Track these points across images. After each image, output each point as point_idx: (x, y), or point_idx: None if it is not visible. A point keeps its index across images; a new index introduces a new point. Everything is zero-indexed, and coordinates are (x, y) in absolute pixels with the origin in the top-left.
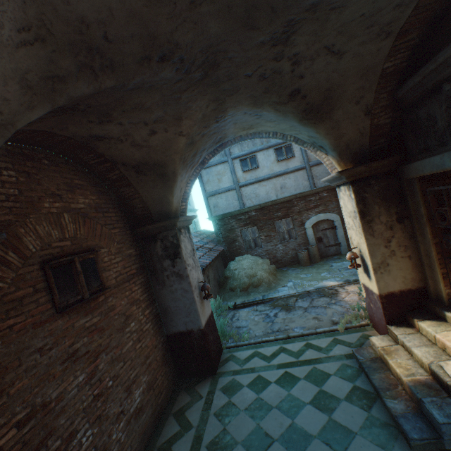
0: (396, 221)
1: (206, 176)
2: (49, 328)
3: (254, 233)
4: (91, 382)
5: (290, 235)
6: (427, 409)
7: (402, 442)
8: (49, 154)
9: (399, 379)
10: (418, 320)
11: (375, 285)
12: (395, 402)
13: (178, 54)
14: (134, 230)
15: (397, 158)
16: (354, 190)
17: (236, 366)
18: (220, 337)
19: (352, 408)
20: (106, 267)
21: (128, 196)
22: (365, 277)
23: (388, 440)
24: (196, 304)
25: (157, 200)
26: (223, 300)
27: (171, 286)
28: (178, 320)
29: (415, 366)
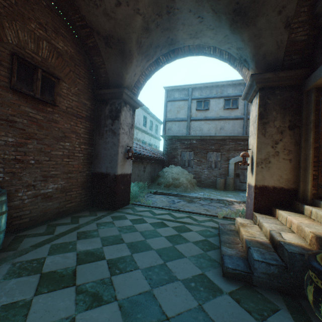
0: (287, 128)
1: (170, 106)
2: (0, 92)
3: (190, 156)
4: (18, 149)
5: (216, 165)
6: (250, 252)
7: (218, 271)
8: (49, 1)
9: (242, 240)
10: (280, 209)
11: (254, 178)
12: (229, 249)
13: None
14: (95, 91)
15: (303, 72)
16: (260, 96)
17: (131, 211)
18: (132, 199)
19: (194, 247)
20: (62, 95)
21: (97, 65)
22: (250, 176)
23: (208, 266)
24: (118, 155)
25: (115, 73)
26: (149, 188)
27: (106, 139)
28: (103, 164)
29: (260, 235)
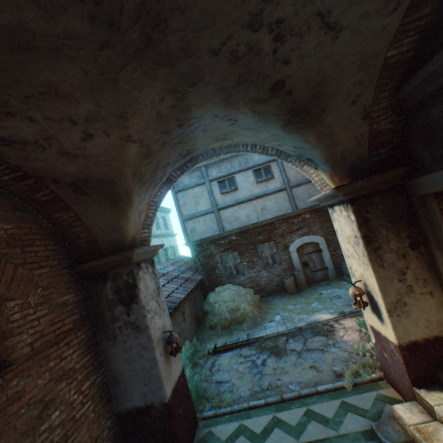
0: (409, 248)
1: (182, 199)
2: None
3: (235, 259)
4: None
5: (274, 260)
6: None
7: None
8: None
9: None
10: None
11: (391, 332)
12: None
13: None
14: (75, 267)
15: (404, 170)
16: (354, 210)
17: None
18: (196, 401)
19: None
20: (13, 329)
21: (67, 223)
22: (374, 319)
23: None
24: (158, 366)
25: (106, 227)
26: (201, 341)
27: (125, 342)
28: (134, 390)
29: None
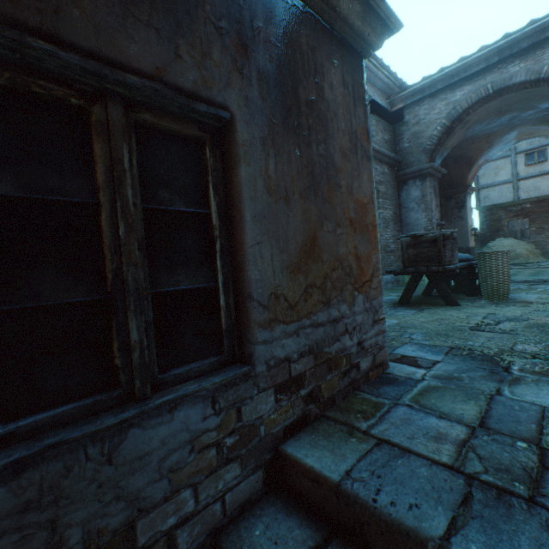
0: None
1: (481, 171)
2: None
3: (522, 225)
4: None
5: None
6: None
7: None
8: None
9: None
10: None
11: None
12: None
13: (499, 120)
14: (441, 192)
15: None
16: None
17: None
18: None
19: None
20: None
21: (443, 175)
22: None
23: None
24: (468, 234)
25: (458, 177)
26: None
27: (454, 224)
28: None
29: None
